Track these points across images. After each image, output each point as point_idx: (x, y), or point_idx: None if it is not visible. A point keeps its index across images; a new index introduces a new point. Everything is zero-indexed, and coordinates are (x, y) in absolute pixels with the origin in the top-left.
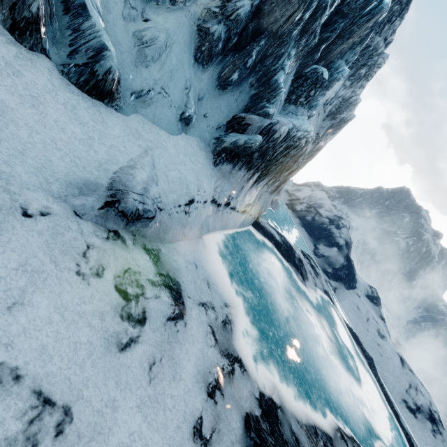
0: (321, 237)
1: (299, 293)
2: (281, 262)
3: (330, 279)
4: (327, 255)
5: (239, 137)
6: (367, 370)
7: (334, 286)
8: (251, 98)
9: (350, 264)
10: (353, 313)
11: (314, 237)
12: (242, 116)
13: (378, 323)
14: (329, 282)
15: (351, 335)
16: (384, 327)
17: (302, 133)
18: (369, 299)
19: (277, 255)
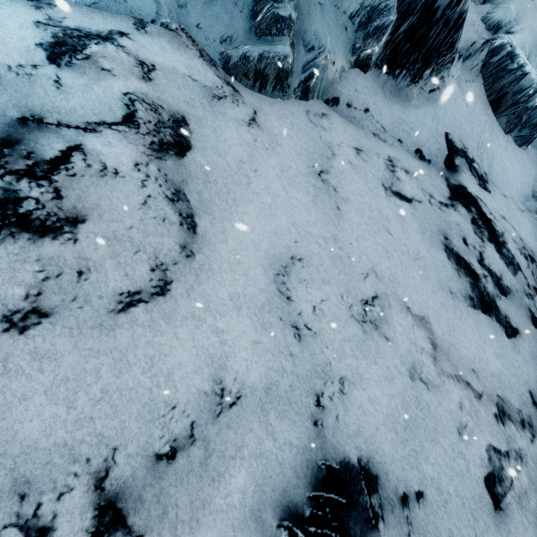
0: None
1: None
2: None
3: None
4: None
5: None
6: None
7: None
8: None
9: None
10: None
11: None
12: None
13: None
14: None
15: None
16: None
17: None
18: None
19: None
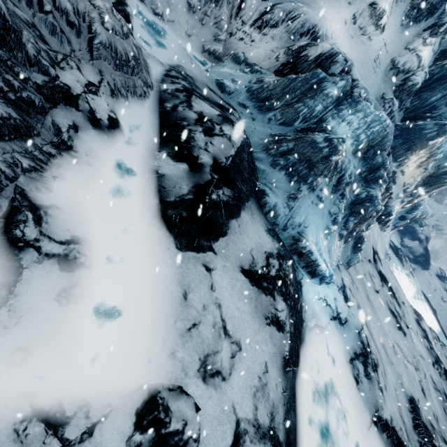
0: (407, 232)
1: (403, 273)
2: (394, 258)
3: (411, 263)
4: (410, 246)
5: (402, 223)
6: (432, 315)
7: (413, 267)
8: (409, 209)
9: (427, 253)
10: (425, 285)
11: (401, 233)
12: (405, 215)
13: (442, 293)
14: (410, 264)
15: (424, 297)
16: (446, 296)
17: (424, 213)
18: (437, 277)
19: (392, 254)
